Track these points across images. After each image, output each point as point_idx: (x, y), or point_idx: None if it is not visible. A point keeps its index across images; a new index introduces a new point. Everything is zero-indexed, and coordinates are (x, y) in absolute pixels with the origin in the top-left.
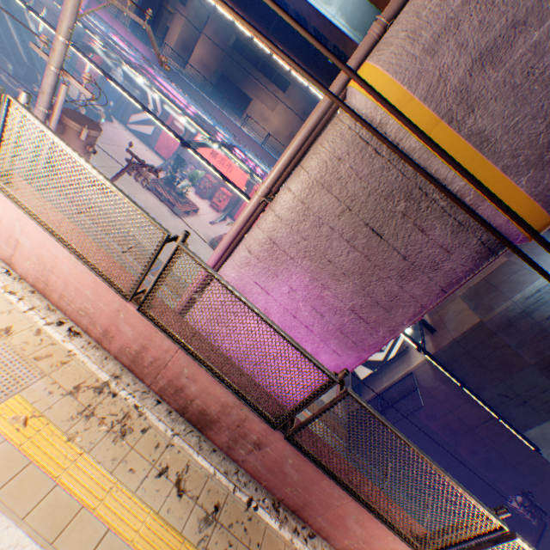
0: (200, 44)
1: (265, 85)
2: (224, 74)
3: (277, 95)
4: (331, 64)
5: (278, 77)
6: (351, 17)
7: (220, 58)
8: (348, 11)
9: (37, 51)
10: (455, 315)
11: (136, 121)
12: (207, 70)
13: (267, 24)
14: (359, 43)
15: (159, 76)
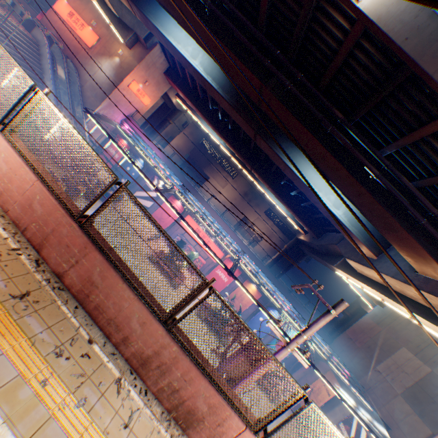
0: (179, 137)
1: (221, 171)
2: (192, 158)
3: (227, 179)
4: (292, 195)
5: (230, 168)
6: (350, 218)
7: (191, 148)
8: (349, 215)
9: (271, 327)
10: (404, 416)
11: (139, 195)
12: (180, 152)
13: (253, 163)
14: (354, 233)
15: (188, 193)
